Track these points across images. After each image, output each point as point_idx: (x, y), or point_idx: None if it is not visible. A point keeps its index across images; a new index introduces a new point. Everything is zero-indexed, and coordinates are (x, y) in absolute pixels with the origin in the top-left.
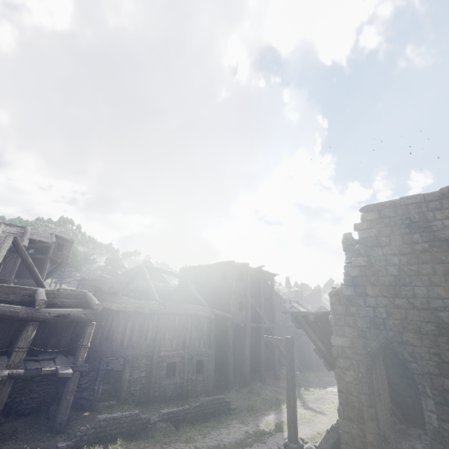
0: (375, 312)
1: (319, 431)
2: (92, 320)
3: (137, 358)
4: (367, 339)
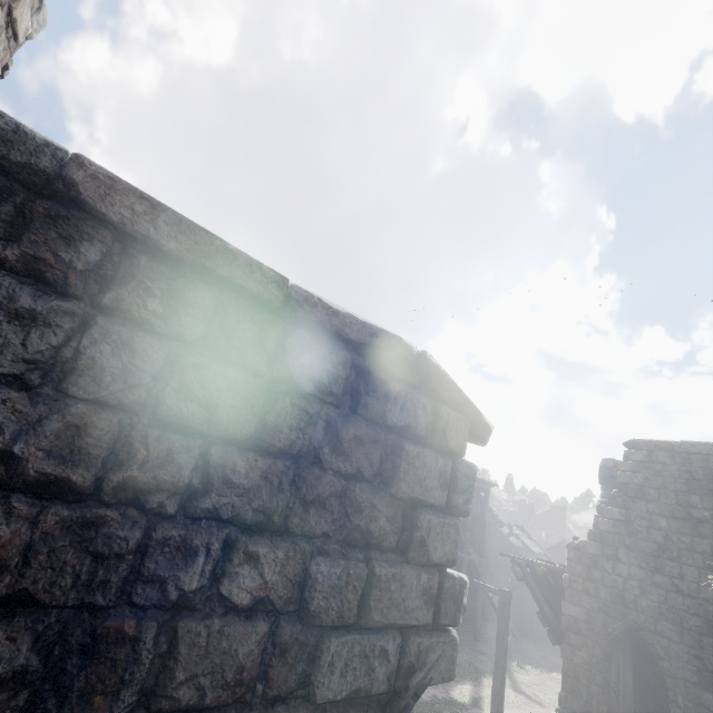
0: (626, 585)
1: None
2: None
3: None
4: (609, 617)
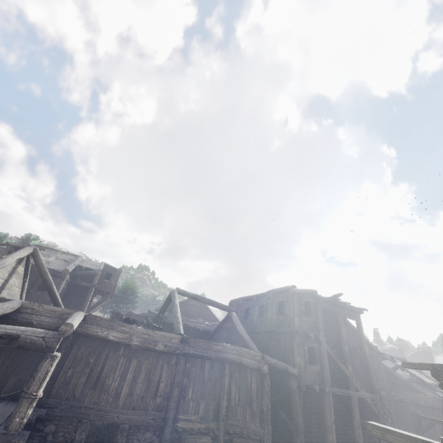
0: None
1: None
2: (53, 349)
3: (137, 427)
4: None
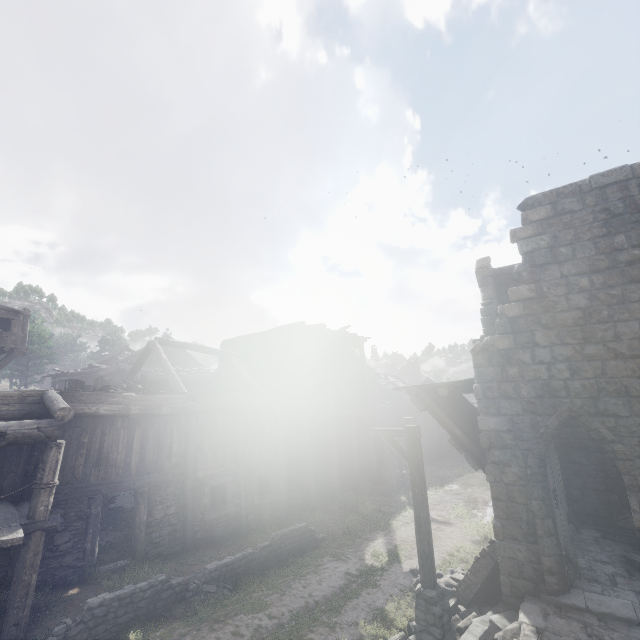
0: (551, 371)
1: (451, 551)
2: (55, 437)
3: (157, 487)
4: (538, 415)
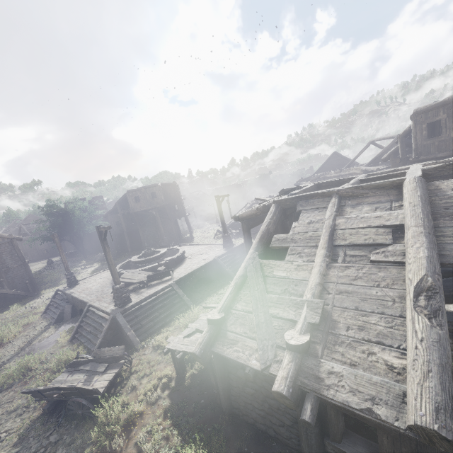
0: None
1: None
2: None
3: (31, 251)
4: None
